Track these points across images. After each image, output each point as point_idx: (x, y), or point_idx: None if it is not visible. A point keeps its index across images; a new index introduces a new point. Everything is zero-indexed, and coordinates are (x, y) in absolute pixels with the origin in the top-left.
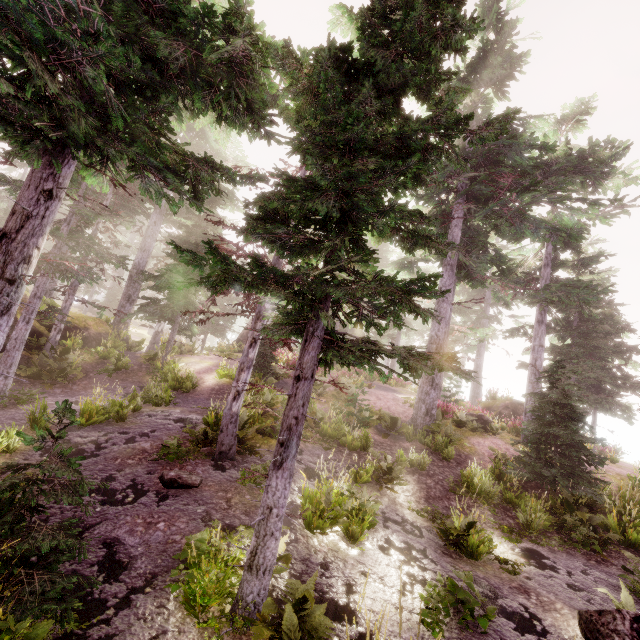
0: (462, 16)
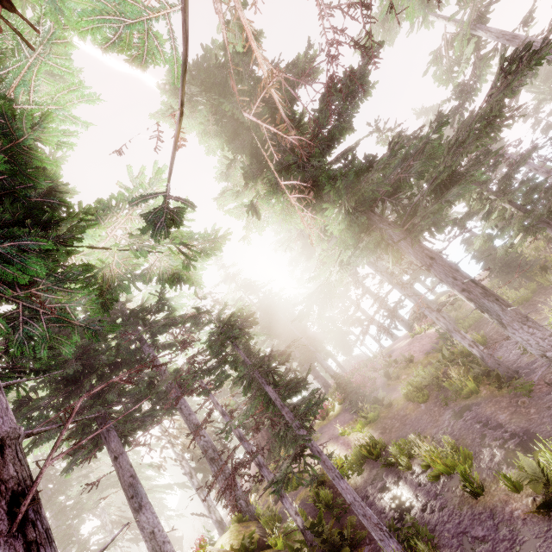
0: None
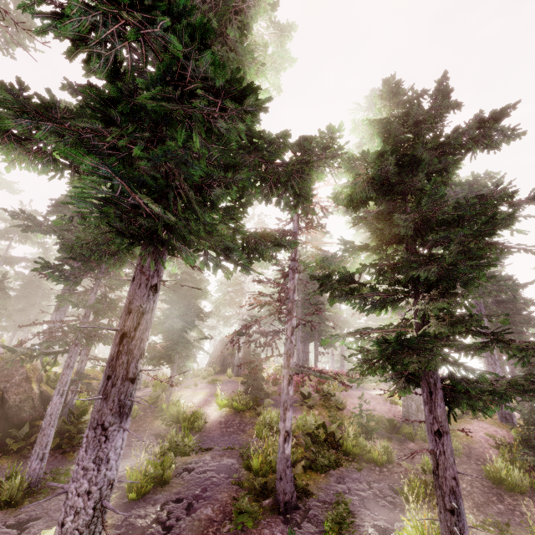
0: (508, 128)
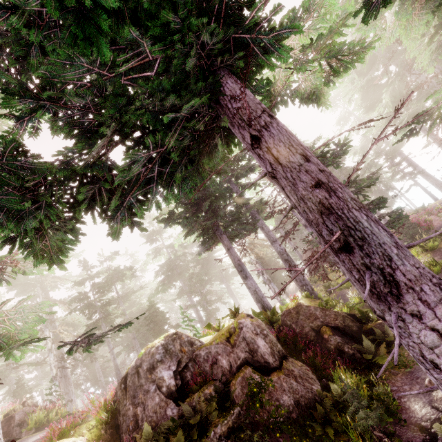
0: None
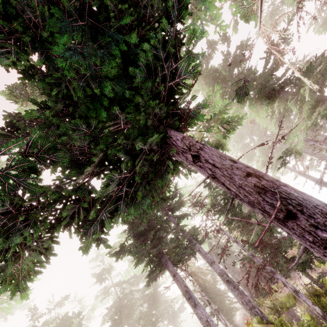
0: None
